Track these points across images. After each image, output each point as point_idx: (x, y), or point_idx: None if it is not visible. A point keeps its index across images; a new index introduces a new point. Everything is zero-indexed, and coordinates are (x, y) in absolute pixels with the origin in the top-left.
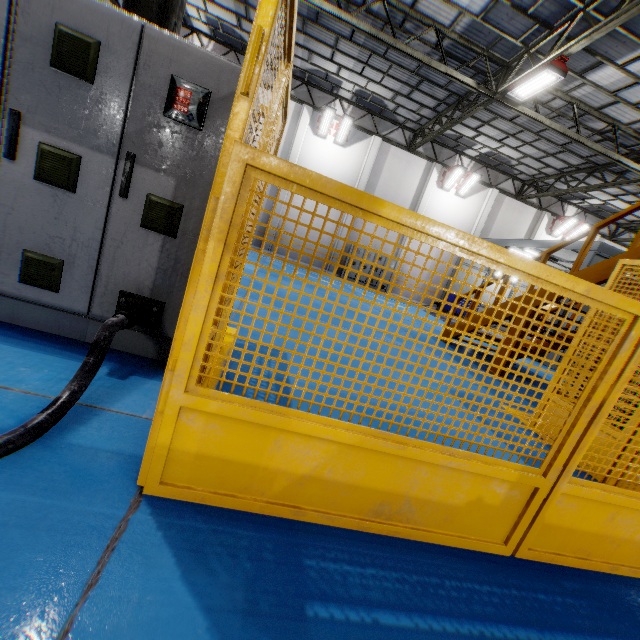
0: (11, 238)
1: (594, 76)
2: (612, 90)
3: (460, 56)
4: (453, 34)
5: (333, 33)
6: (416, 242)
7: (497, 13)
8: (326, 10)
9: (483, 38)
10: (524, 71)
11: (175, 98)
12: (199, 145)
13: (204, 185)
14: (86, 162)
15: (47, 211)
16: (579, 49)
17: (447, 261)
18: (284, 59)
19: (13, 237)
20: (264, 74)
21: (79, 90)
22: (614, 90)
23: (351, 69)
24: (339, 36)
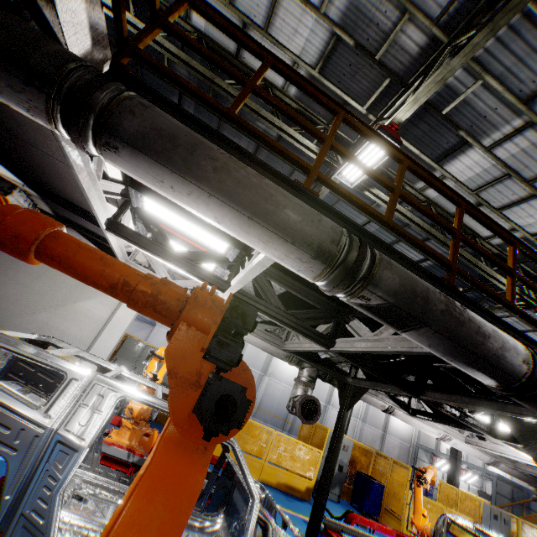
0: None
1: None
2: None
3: None
4: None
5: None
6: (389, 441)
7: None
8: None
9: None
10: None
11: (504, 520)
12: (506, 526)
13: (508, 533)
14: (497, 531)
15: None
16: None
17: (404, 452)
18: (522, 521)
19: None
20: (536, 535)
21: (495, 520)
22: None
23: None
24: None
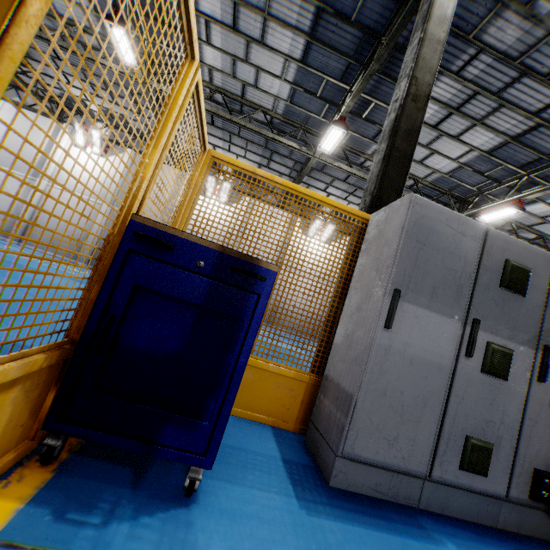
0: (456, 425)
1: (527, 208)
2: (540, 216)
3: (426, 193)
4: (425, 181)
5: (332, 176)
6: None
7: (460, 173)
8: (342, 167)
9: (447, 184)
10: (474, 203)
11: None
12: None
13: None
14: (515, 354)
15: (485, 398)
16: (533, 197)
17: None
18: None
19: (458, 424)
20: None
21: (514, 301)
22: (542, 216)
23: (337, 196)
24: (336, 178)
